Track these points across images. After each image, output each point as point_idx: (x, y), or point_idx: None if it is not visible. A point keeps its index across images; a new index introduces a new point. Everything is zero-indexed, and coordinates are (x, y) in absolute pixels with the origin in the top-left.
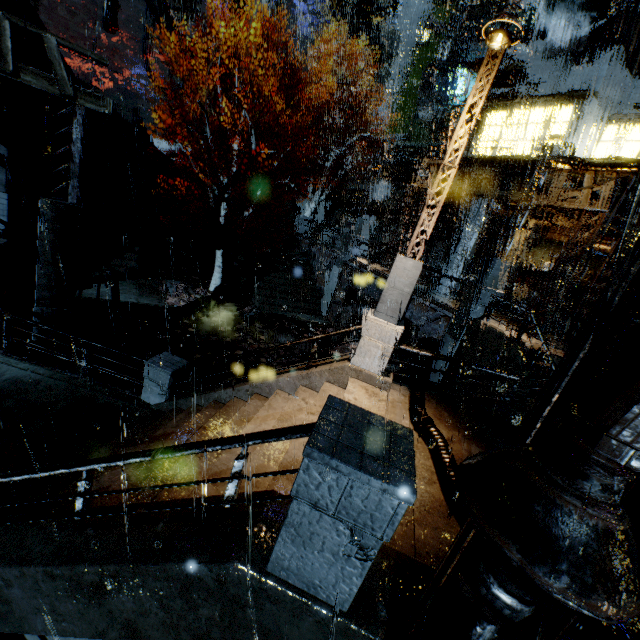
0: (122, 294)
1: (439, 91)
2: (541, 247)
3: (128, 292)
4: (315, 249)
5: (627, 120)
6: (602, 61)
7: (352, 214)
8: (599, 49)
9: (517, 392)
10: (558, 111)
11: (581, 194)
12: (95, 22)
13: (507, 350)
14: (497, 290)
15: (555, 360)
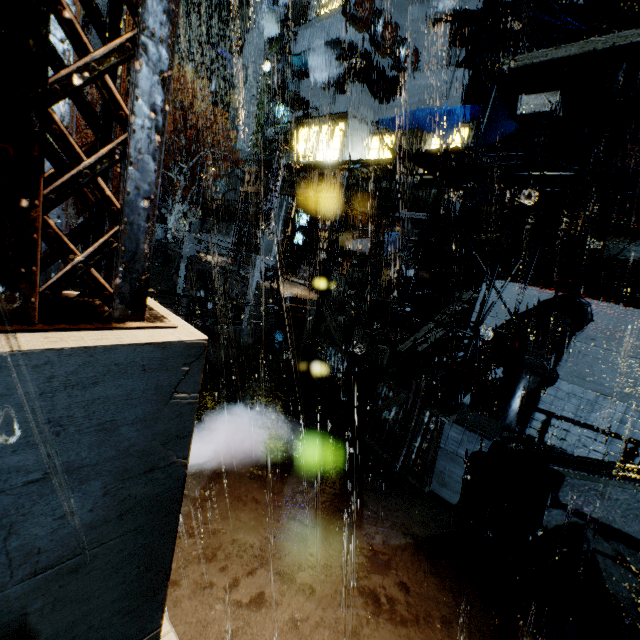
0: None
1: (277, 113)
2: (348, 232)
3: None
4: (169, 252)
5: (382, 133)
6: (351, 92)
7: (222, 222)
8: (349, 83)
9: (265, 323)
10: (335, 128)
11: (327, 186)
12: None
13: (265, 297)
14: (269, 259)
15: (314, 304)
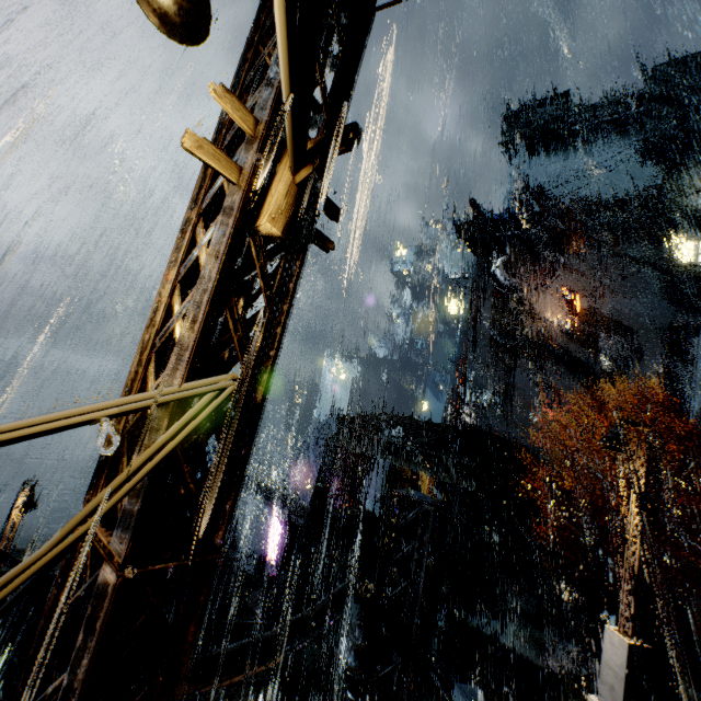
0: (503, 635)
1: None
2: None
3: (510, 635)
4: None
5: None
6: None
7: None
8: None
9: None
10: None
11: None
12: (545, 408)
13: None
14: None
15: None
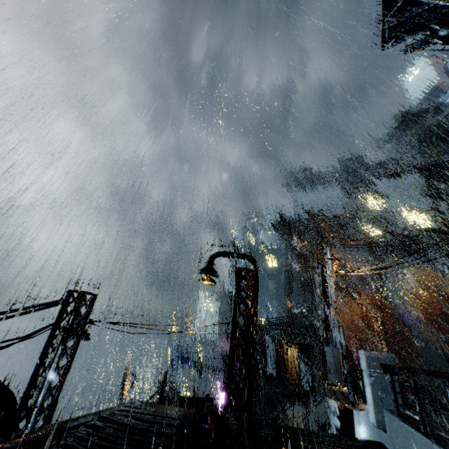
0: None
1: None
2: None
3: None
4: None
5: None
6: None
7: None
8: None
9: None
10: None
11: None
12: None
13: None
14: None
15: None
